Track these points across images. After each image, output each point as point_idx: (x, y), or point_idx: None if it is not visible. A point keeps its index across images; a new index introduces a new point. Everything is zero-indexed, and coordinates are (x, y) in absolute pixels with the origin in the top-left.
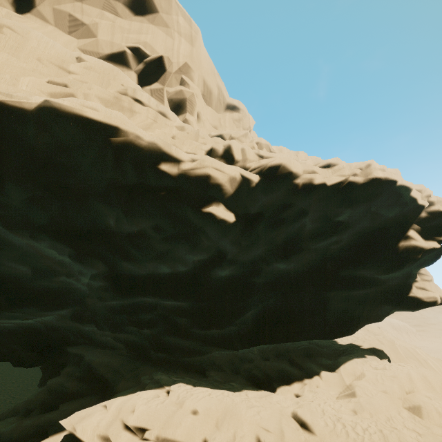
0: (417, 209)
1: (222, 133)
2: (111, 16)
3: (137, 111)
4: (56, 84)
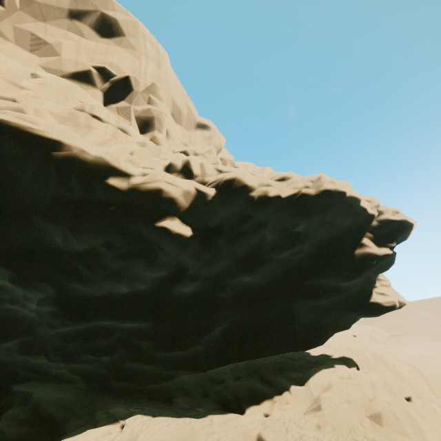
0: (368, 218)
1: (186, 149)
2: (76, 37)
3: (94, 127)
4: (3, 99)
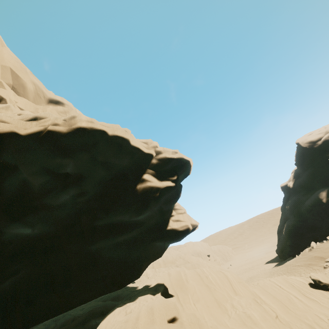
0: (146, 157)
1: None
2: None
3: None
4: None
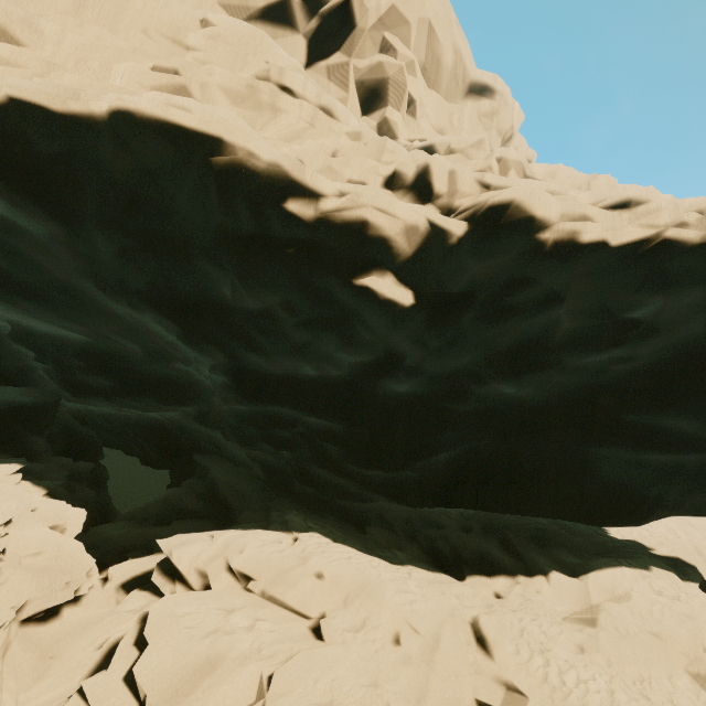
0: None
1: (433, 142)
2: None
3: (282, 108)
4: (163, 71)
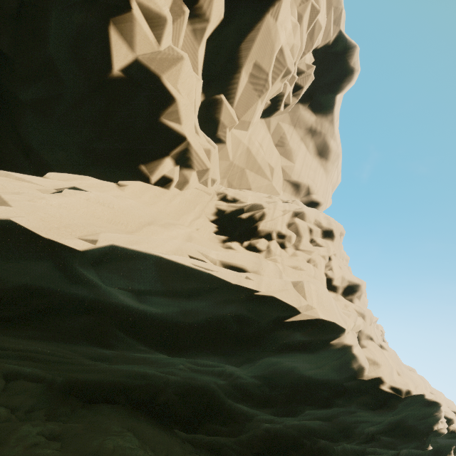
0: None
1: None
2: (305, 147)
3: None
4: None
